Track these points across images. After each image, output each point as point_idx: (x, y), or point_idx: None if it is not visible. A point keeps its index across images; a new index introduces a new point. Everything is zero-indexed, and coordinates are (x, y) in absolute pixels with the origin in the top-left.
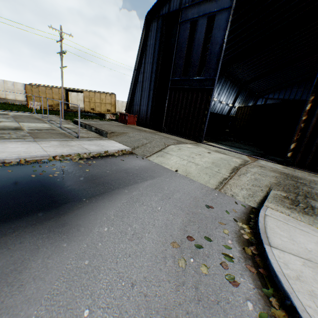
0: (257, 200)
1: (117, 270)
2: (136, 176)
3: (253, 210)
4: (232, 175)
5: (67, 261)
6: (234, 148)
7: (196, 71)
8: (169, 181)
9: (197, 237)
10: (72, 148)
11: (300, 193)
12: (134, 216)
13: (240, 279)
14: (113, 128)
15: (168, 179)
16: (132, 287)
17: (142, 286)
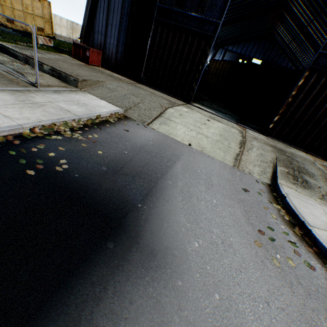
0: (269, 177)
1: (246, 293)
2: (161, 157)
3: (271, 187)
4: (242, 150)
5: (201, 304)
6: (219, 113)
7: (196, 4)
8: (194, 160)
9: (263, 229)
10: (46, 109)
11: (294, 168)
12: (205, 218)
13: (311, 262)
14: (79, 72)
15: (192, 158)
16: (269, 306)
17: (274, 301)
